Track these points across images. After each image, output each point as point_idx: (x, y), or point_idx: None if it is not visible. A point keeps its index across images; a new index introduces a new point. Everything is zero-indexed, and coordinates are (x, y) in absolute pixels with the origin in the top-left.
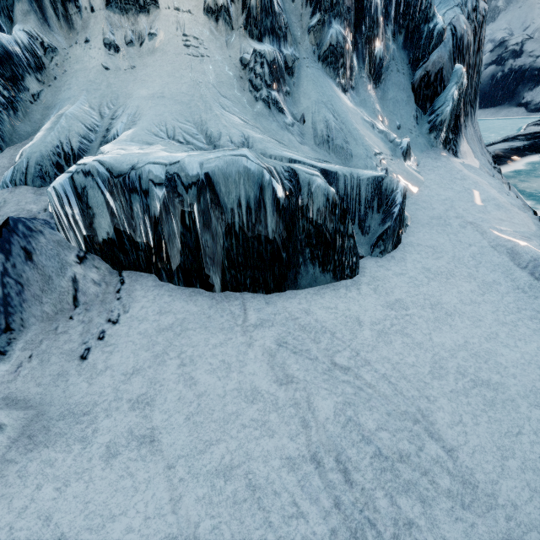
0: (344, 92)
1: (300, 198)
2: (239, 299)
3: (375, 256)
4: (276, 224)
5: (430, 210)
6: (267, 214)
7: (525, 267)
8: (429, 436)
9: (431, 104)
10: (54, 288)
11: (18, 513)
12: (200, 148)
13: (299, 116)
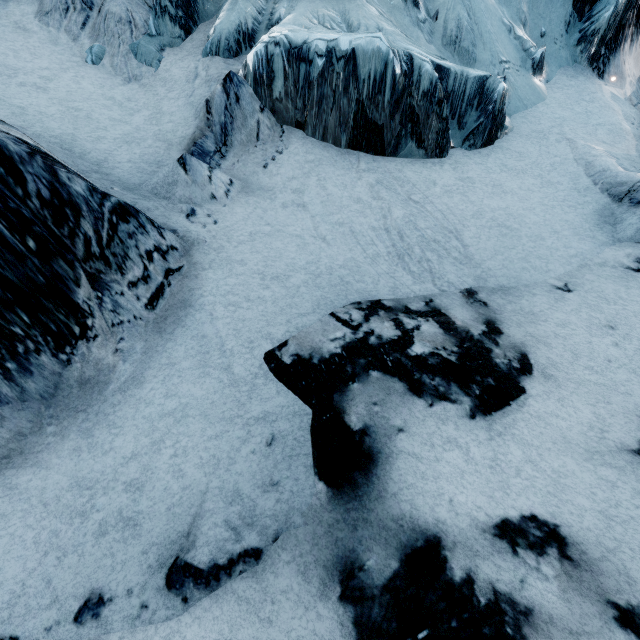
0: None
1: (412, 80)
2: (356, 155)
3: (464, 149)
4: (391, 96)
5: (536, 125)
6: (386, 87)
7: (592, 175)
8: (456, 239)
9: (591, 7)
10: (248, 125)
11: (249, 213)
12: None
13: (433, 13)
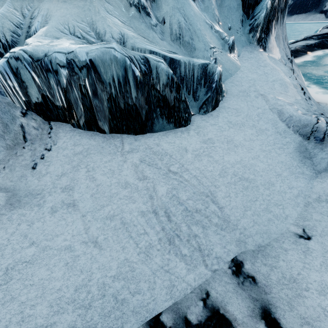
0: (194, 0)
1: (152, 77)
2: (119, 138)
3: (201, 114)
4: (137, 93)
5: (240, 86)
6: (131, 87)
7: (284, 120)
8: (212, 202)
9: (253, 11)
10: (10, 131)
11: (11, 234)
12: (92, 41)
13: (161, 19)
